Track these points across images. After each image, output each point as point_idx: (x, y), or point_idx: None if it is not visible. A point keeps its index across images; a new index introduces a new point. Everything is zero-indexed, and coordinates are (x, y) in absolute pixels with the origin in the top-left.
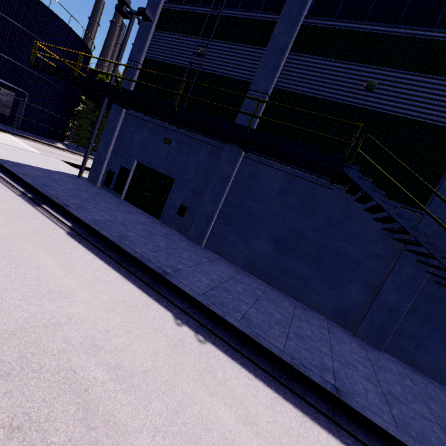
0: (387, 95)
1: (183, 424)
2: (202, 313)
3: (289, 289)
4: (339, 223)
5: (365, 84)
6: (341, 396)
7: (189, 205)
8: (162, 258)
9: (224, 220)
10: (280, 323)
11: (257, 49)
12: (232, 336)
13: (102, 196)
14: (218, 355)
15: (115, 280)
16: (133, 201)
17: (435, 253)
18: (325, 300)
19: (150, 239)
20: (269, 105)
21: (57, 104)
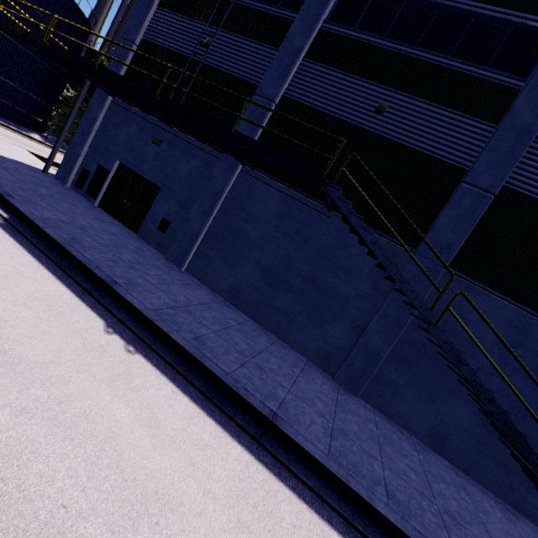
0: (396, 121)
1: (62, 412)
2: (145, 328)
3: (273, 325)
4: (333, 255)
5: (376, 106)
6: (276, 420)
7: (173, 221)
8: (117, 269)
9: (211, 241)
10: (242, 352)
11: (270, 48)
12: (173, 354)
13: (69, 197)
14: (145, 367)
15: (43, 279)
16: (109, 210)
17: (402, 285)
18: (308, 339)
19: (112, 249)
20: (275, 115)
21: (37, 84)
